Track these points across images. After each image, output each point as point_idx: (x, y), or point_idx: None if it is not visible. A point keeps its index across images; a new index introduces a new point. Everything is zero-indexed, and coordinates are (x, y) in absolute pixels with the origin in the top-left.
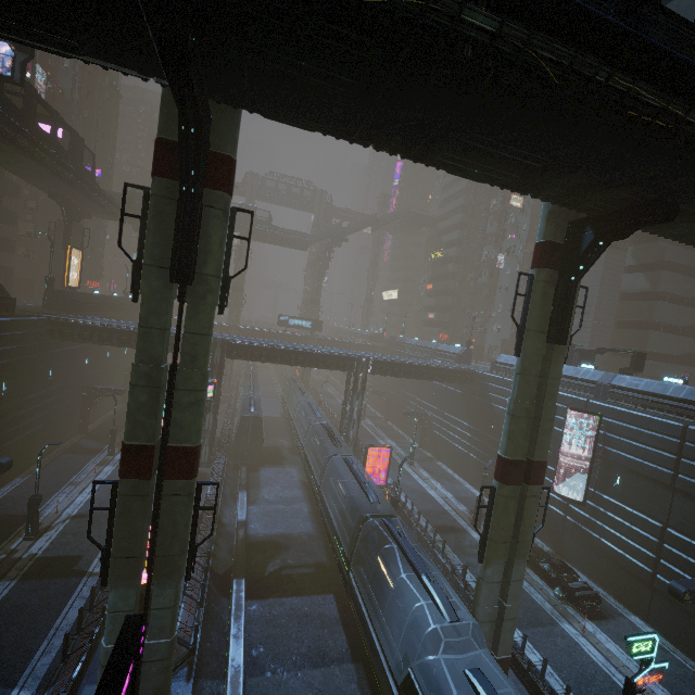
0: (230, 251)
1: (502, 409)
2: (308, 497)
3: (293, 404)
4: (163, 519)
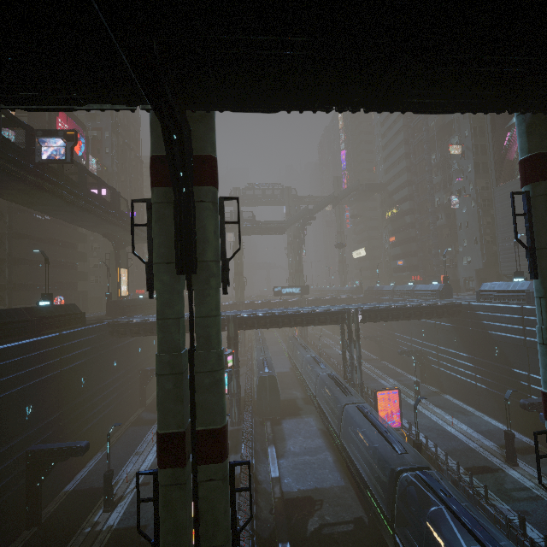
0: (224, 236)
1: (502, 336)
2: (330, 446)
3: (298, 359)
4: (202, 507)
